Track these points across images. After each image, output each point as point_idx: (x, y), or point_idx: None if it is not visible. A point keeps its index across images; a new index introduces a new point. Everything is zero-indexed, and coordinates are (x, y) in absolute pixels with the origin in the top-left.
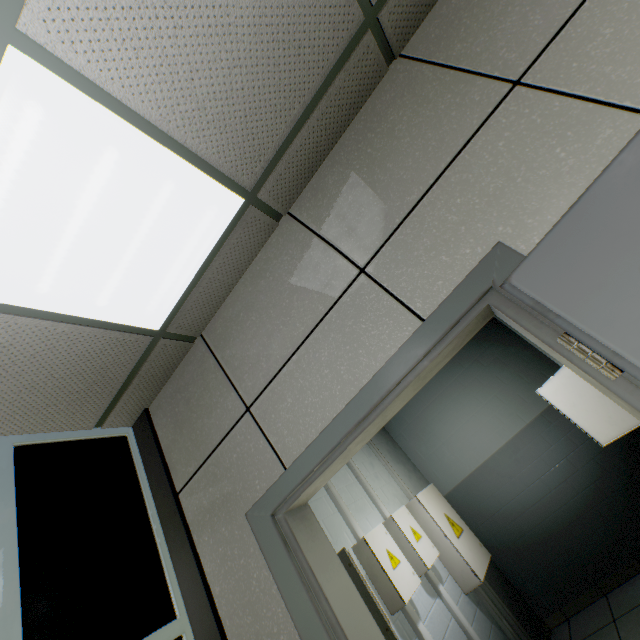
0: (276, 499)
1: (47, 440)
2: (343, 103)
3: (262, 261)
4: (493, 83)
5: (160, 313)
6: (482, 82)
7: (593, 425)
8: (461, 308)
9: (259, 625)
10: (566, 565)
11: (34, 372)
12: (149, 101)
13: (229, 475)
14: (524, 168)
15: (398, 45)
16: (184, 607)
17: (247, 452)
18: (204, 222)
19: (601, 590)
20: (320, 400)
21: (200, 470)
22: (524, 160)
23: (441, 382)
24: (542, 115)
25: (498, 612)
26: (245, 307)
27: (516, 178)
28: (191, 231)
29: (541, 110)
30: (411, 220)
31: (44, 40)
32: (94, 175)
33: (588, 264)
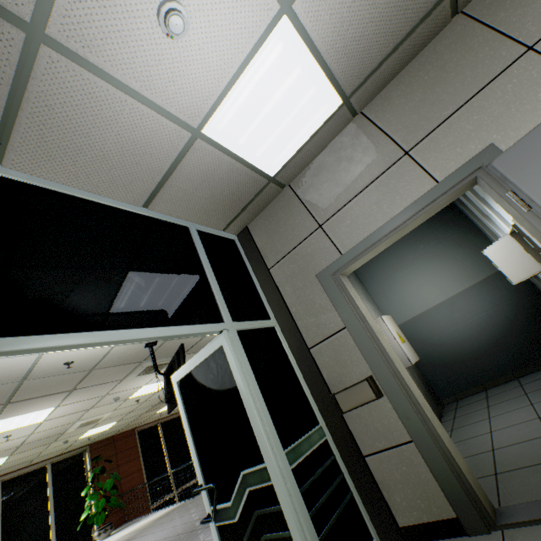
0: (335, 268)
1: (206, 230)
2: (416, 43)
3: (338, 142)
4: (516, 46)
5: (277, 166)
6: (510, 43)
7: (512, 272)
8: (461, 177)
9: (318, 322)
10: (466, 373)
11: (217, 189)
12: (324, 42)
13: (305, 259)
14: (518, 103)
15: (462, 5)
16: (274, 317)
17: (318, 248)
18: (319, 113)
19: (484, 387)
20: (368, 222)
21: (285, 257)
22: (519, 98)
23: (410, 255)
24: (538, 72)
25: (417, 384)
26: (323, 170)
27: (511, 108)
28: (311, 118)
29: (538, 69)
30: (443, 126)
31: (298, 12)
32: (286, 82)
33: (532, 157)
